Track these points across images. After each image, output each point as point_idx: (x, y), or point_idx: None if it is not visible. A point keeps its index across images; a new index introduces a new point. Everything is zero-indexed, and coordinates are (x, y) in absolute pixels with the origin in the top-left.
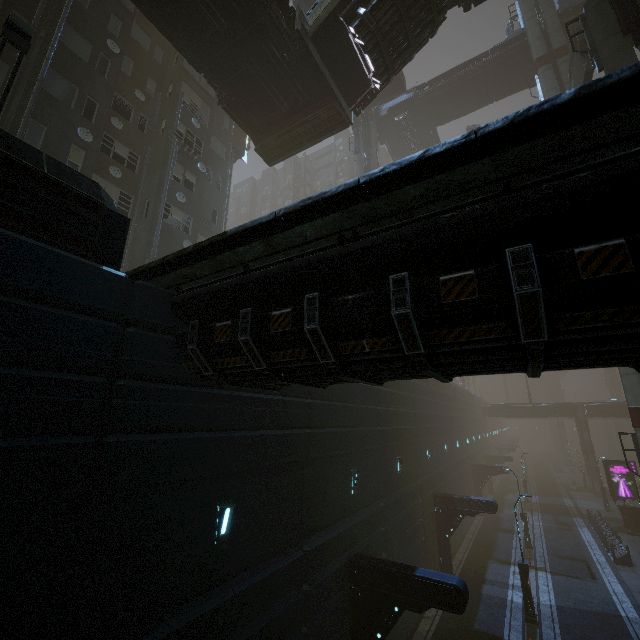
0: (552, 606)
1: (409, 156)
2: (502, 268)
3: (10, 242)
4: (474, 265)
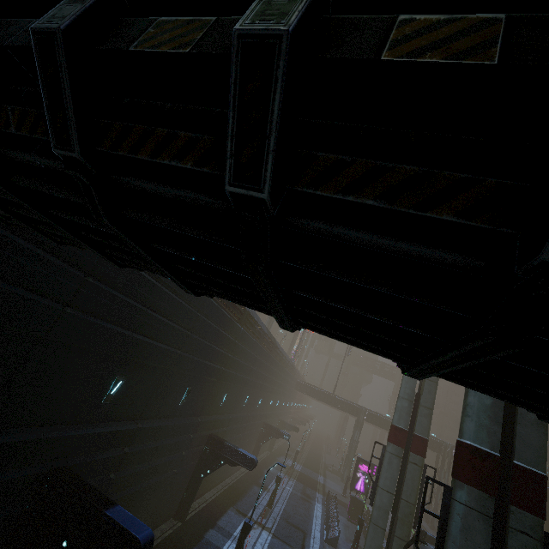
0: None
1: None
2: None
3: None
4: None
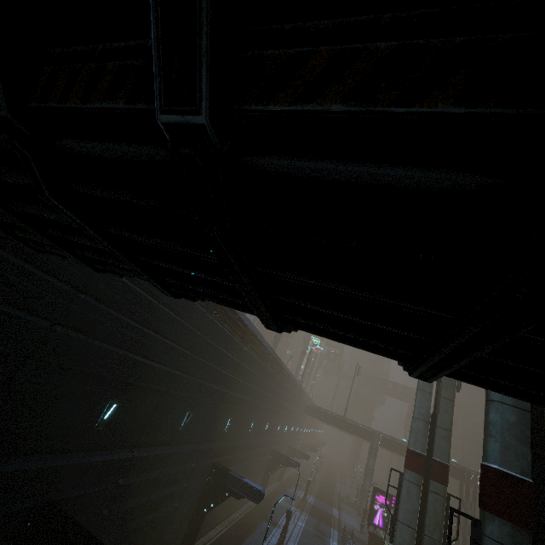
0: None
1: None
2: None
3: None
4: None
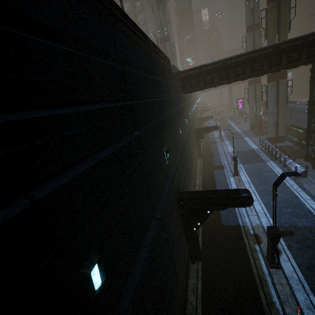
0: (224, 135)
1: (239, 54)
2: (245, 68)
3: (175, 74)
4: (241, 66)
